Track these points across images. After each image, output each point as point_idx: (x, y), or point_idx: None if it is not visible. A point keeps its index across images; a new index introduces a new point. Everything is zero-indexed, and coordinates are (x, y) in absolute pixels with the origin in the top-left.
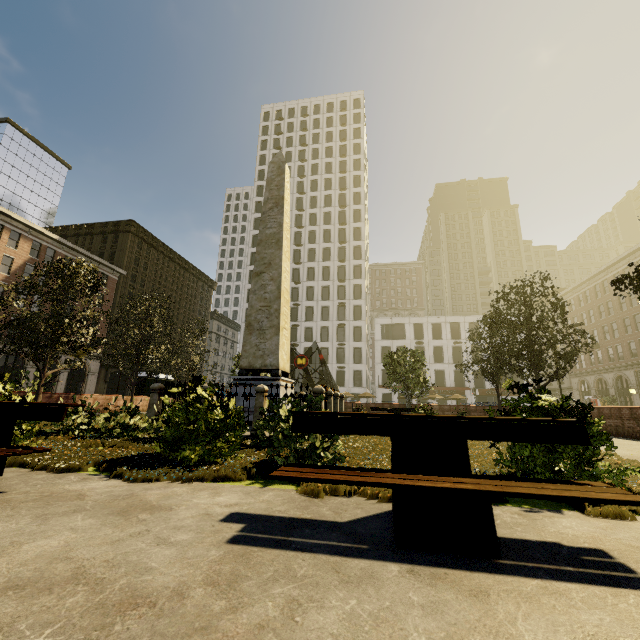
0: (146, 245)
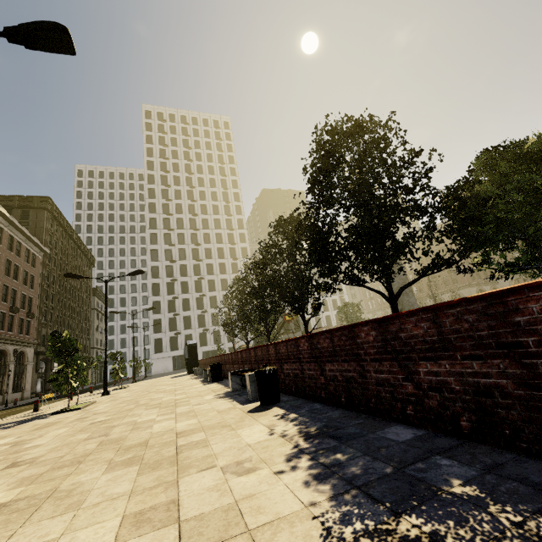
0: (55, 222)
